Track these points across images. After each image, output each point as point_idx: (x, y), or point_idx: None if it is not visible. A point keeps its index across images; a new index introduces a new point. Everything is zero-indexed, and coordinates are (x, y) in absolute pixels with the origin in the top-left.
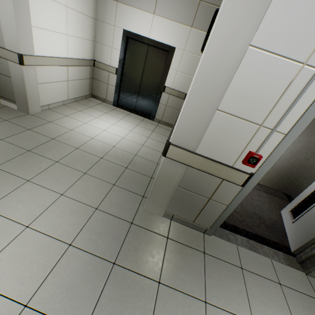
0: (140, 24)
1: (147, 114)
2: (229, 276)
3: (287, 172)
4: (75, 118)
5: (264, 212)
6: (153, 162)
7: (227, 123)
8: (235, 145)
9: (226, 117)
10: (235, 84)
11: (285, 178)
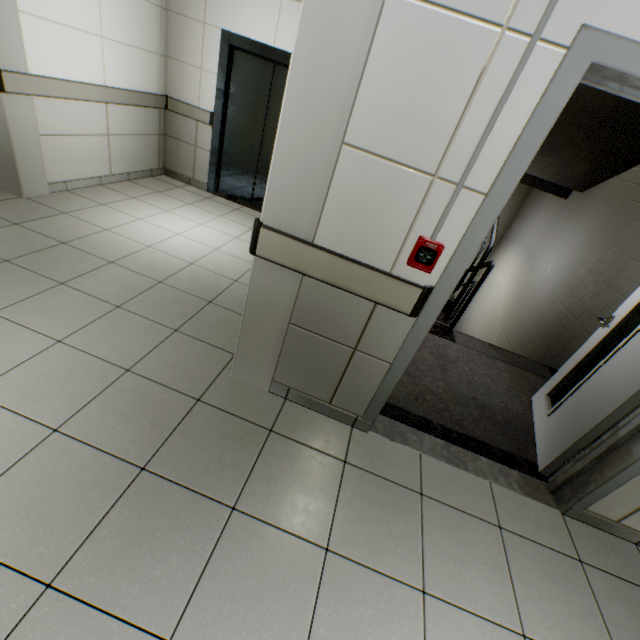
0: (255, 19)
1: None
2: (389, 507)
3: (558, 325)
4: (120, 209)
5: (495, 397)
6: None
7: (367, 174)
8: (389, 225)
9: (364, 161)
10: (373, 83)
11: (553, 337)
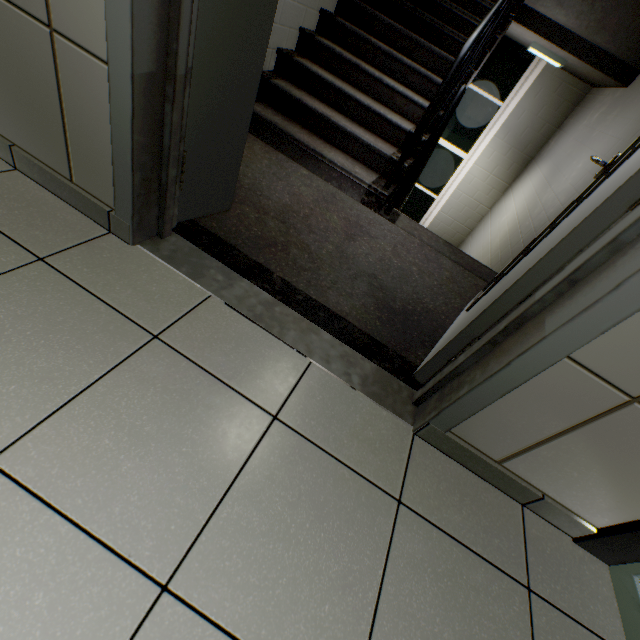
0: None
1: None
2: (63, 333)
3: None
4: None
5: (409, 286)
6: None
7: None
8: None
9: None
10: None
11: None
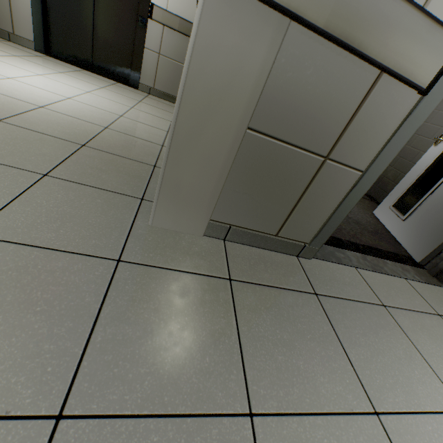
0: None
1: (123, 76)
2: (378, 330)
3: None
4: None
5: (357, 215)
6: (152, 142)
7: None
8: None
9: None
10: None
11: None
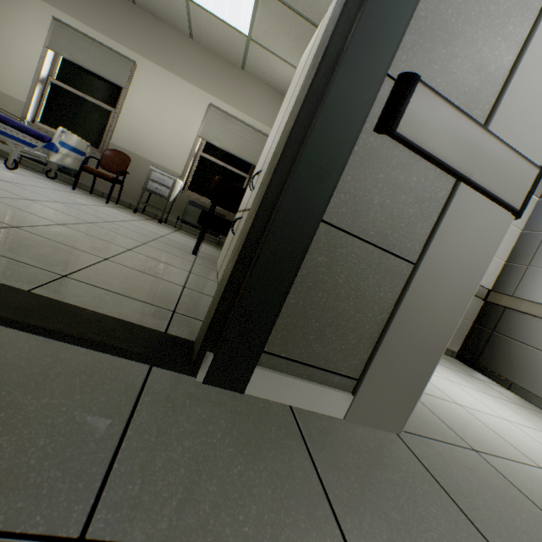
0: None
1: None
2: None
3: None
4: None
5: None
6: None
7: None
8: None
9: None
10: None
11: None
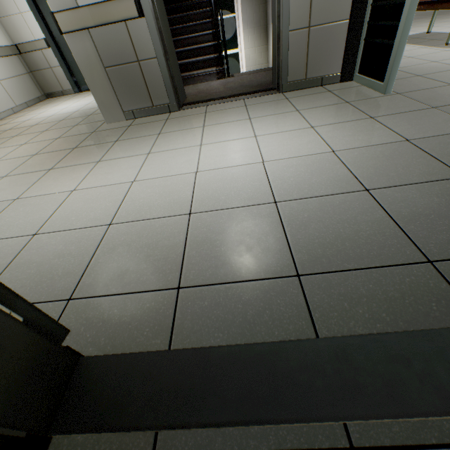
0: None
1: None
2: (189, 120)
3: None
4: (30, 114)
5: (255, 82)
6: None
7: None
8: None
9: None
10: None
11: None
